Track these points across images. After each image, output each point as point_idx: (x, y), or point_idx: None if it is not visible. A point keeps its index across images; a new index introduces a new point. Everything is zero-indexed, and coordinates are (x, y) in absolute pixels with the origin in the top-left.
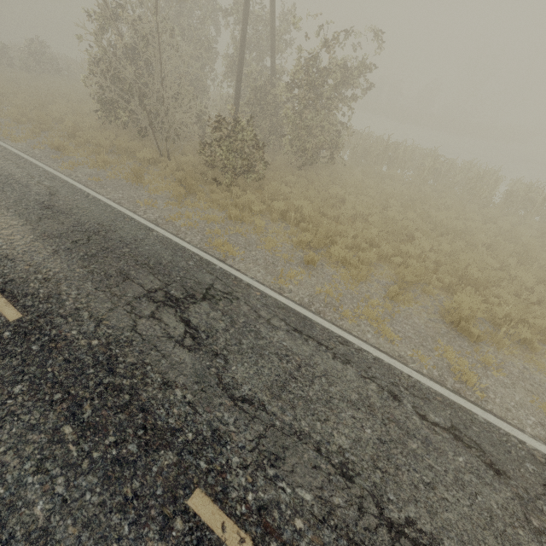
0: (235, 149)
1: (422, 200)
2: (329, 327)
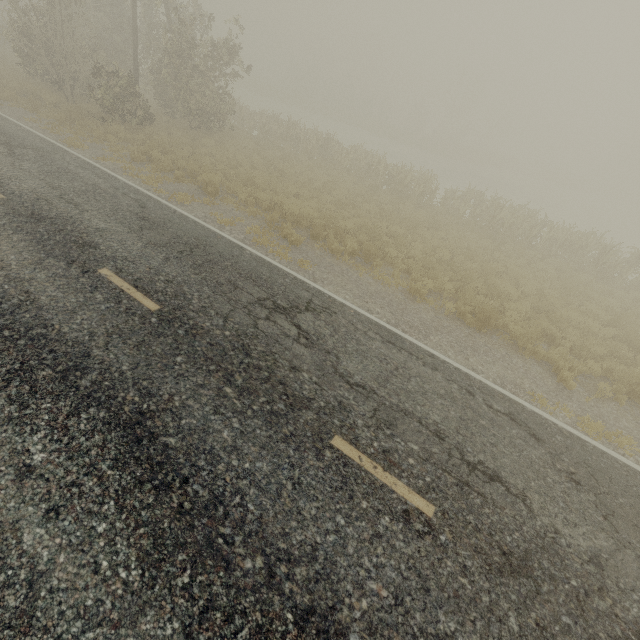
0: (114, 94)
1: (285, 159)
2: (110, 172)
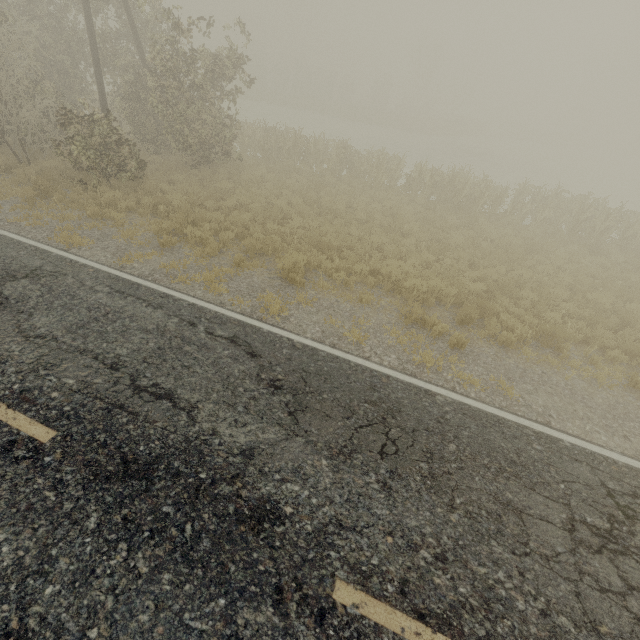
0: (93, 146)
1: (318, 188)
2: (157, 288)
